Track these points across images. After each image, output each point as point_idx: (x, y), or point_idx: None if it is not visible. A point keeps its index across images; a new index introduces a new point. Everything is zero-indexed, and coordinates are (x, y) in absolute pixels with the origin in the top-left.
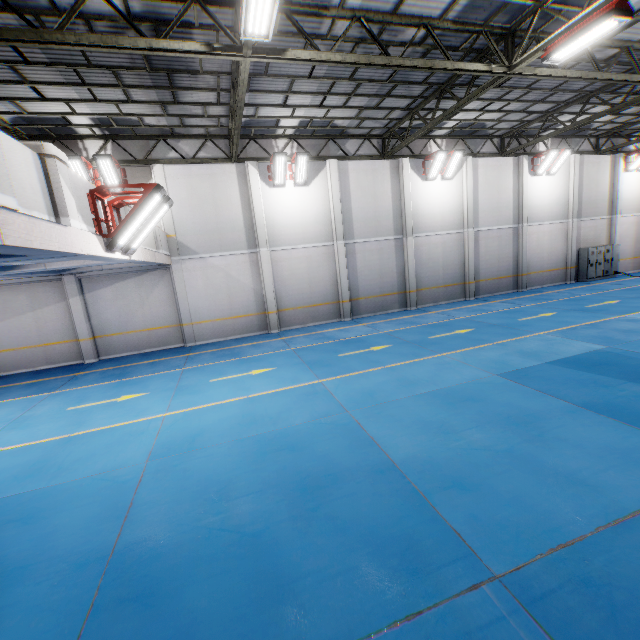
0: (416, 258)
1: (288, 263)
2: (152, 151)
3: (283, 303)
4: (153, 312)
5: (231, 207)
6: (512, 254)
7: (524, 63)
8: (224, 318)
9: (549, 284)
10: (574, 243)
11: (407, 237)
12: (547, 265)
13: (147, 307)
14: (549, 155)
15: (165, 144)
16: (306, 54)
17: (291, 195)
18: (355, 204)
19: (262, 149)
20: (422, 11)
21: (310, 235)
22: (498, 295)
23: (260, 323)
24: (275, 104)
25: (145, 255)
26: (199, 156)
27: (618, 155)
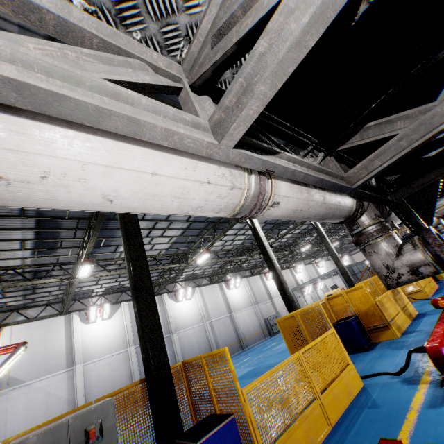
0: (181, 345)
1: (96, 371)
2: (7, 319)
3: None
4: None
5: (58, 342)
6: (233, 329)
7: (191, 263)
8: None
9: (258, 341)
10: (260, 316)
11: (173, 334)
12: (253, 331)
13: None
14: (231, 280)
15: (18, 313)
16: (104, 274)
17: (100, 326)
18: None
19: (83, 304)
20: (150, 254)
21: (112, 347)
22: (233, 356)
23: None
24: (91, 285)
25: None
26: (40, 315)
27: (261, 274)
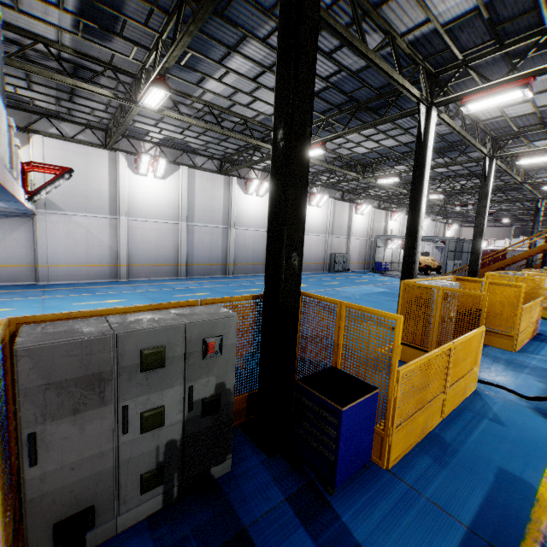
0: (236, 243)
1: (142, 231)
2: (34, 123)
3: (133, 260)
4: (9, 251)
5: (100, 181)
6: None
7: None
8: (80, 265)
9: (314, 271)
10: (329, 249)
11: (231, 228)
12: (314, 260)
13: (4, 246)
14: (317, 196)
15: (48, 121)
16: (176, 115)
17: (151, 183)
18: (198, 199)
19: (132, 146)
20: (242, 113)
21: (162, 214)
22: None
23: (111, 273)
24: (148, 123)
25: (31, 206)
26: (78, 138)
27: (353, 204)
